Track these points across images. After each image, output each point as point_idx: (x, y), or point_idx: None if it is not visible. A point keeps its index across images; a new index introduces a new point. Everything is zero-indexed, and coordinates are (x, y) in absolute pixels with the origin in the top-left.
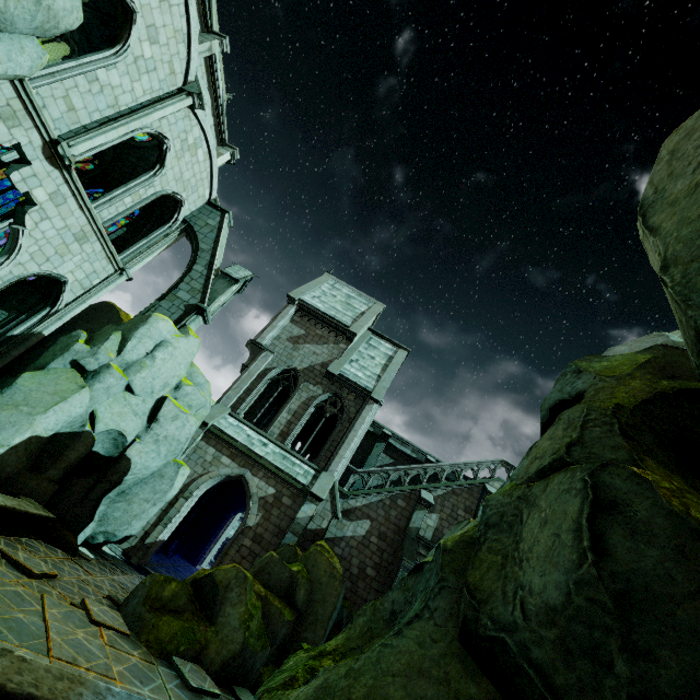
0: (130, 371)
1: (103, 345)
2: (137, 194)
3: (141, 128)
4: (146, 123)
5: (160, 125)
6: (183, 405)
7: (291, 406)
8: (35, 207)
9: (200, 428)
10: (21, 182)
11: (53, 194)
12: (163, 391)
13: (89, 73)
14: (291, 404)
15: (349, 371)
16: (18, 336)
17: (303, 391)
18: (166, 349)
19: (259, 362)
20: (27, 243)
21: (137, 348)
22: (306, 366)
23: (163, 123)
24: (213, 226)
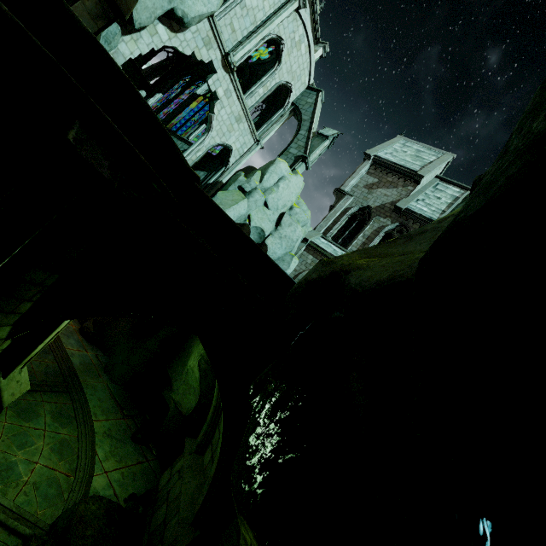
0: (266, 193)
1: (252, 177)
2: (265, 86)
3: (268, 35)
4: (271, 29)
5: (278, 30)
6: (294, 219)
7: (365, 232)
8: (218, 100)
9: (303, 243)
10: (212, 85)
11: (225, 91)
12: (283, 209)
13: (241, 3)
14: (365, 231)
15: (415, 206)
16: (212, 183)
17: (375, 222)
18: (285, 181)
19: (342, 203)
20: (215, 124)
21: (269, 180)
22: (378, 205)
23: (280, 28)
24: (311, 103)
